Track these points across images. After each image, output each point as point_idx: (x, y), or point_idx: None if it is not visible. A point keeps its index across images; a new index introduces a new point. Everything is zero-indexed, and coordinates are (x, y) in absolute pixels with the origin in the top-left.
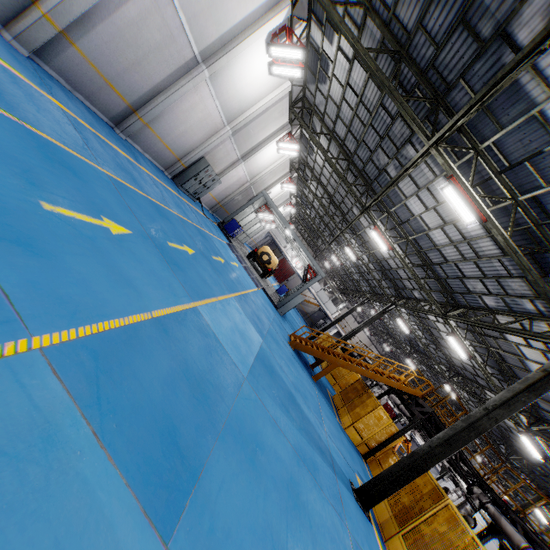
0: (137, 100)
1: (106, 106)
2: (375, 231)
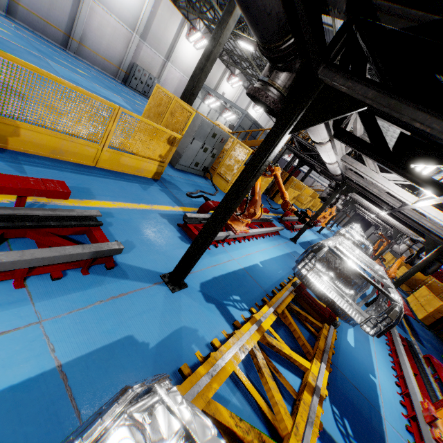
0: (66, 29)
1: (54, 37)
2: (239, 40)
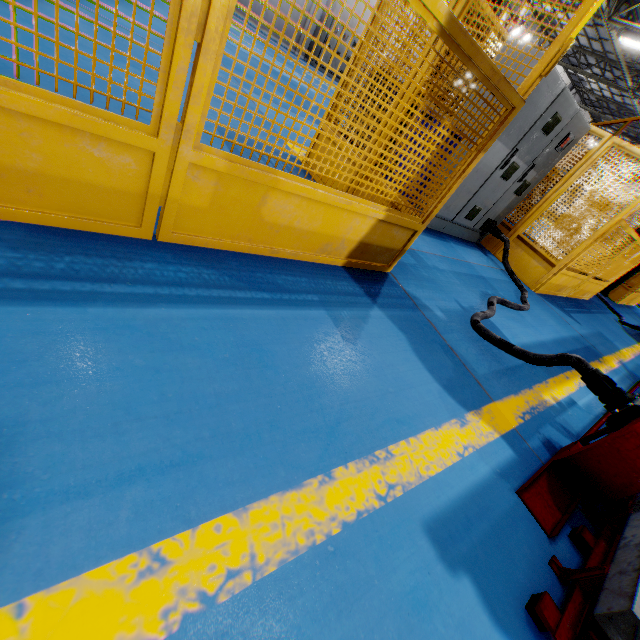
0: None
1: None
2: None
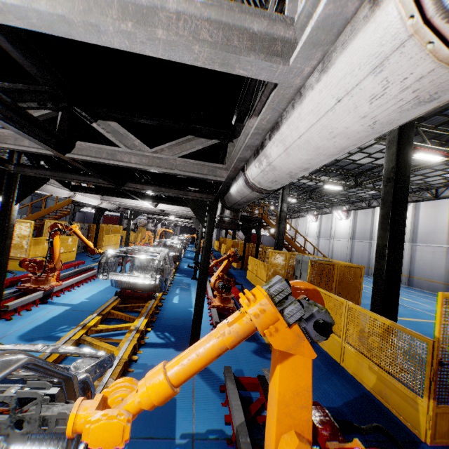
0: None
1: None
2: None
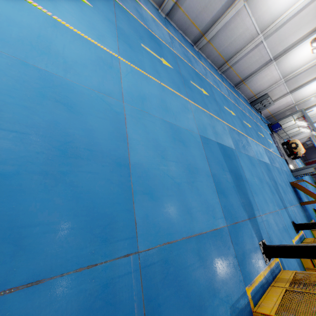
0: (244, 77)
1: (234, 81)
2: None
